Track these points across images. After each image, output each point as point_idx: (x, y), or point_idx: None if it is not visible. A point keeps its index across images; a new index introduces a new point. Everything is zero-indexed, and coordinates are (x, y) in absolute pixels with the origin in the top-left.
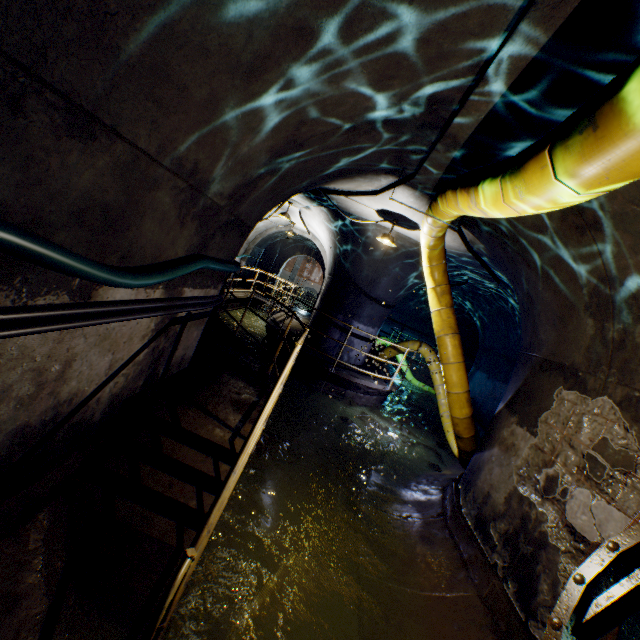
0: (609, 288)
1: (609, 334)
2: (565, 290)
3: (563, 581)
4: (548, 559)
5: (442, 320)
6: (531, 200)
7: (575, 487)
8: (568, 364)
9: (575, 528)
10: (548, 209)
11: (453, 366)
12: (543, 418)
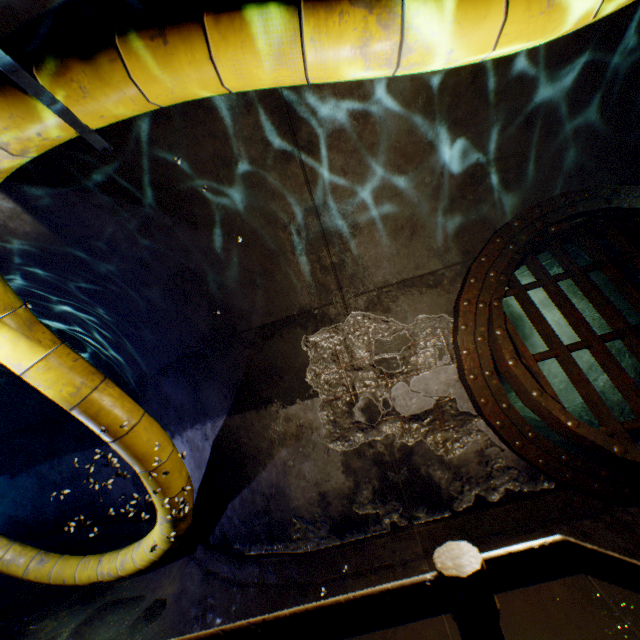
0: (319, 217)
1: (328, 261)
2: (263, 238)
3: (444, 451)
4: (423, 455)
5: (71, 369)
6: (549, 18)
7: (390, 390)
8: (297, 312)
9: (417, 413)
10: (526, 45)
11: (144, 424)
12: (311, 374)
